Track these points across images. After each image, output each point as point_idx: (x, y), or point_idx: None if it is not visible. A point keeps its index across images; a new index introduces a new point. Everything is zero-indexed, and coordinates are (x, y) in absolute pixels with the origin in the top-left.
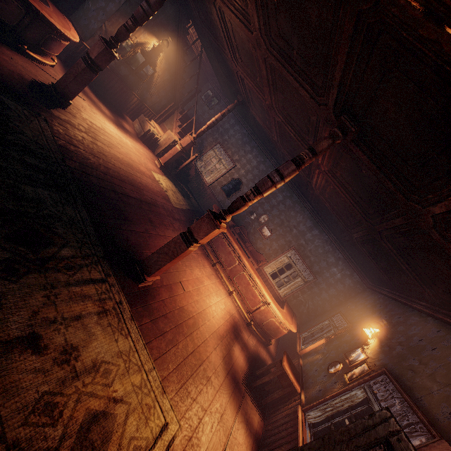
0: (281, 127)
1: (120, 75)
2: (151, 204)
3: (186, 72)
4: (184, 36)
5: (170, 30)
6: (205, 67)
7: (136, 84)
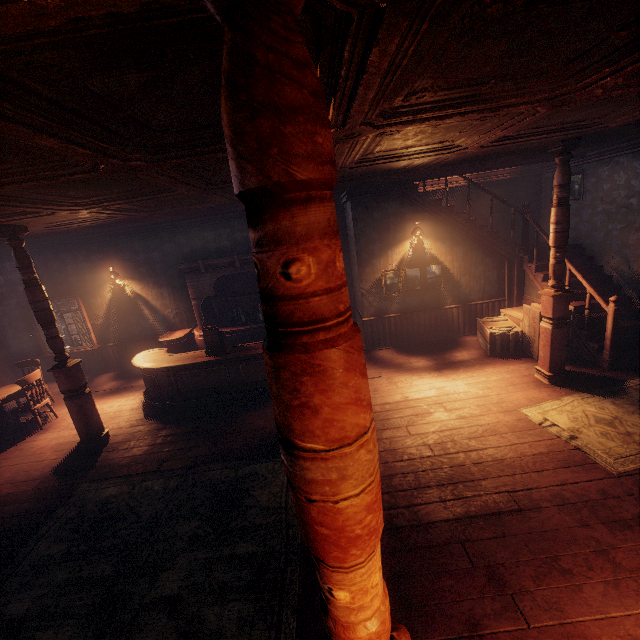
0: (632, 81)
1: (415, 307)
2: (504, 513)
3: (495, 209)
4: (428, 200)
5: (410, 217)
6: (511, 172)
7: (438, 297)
